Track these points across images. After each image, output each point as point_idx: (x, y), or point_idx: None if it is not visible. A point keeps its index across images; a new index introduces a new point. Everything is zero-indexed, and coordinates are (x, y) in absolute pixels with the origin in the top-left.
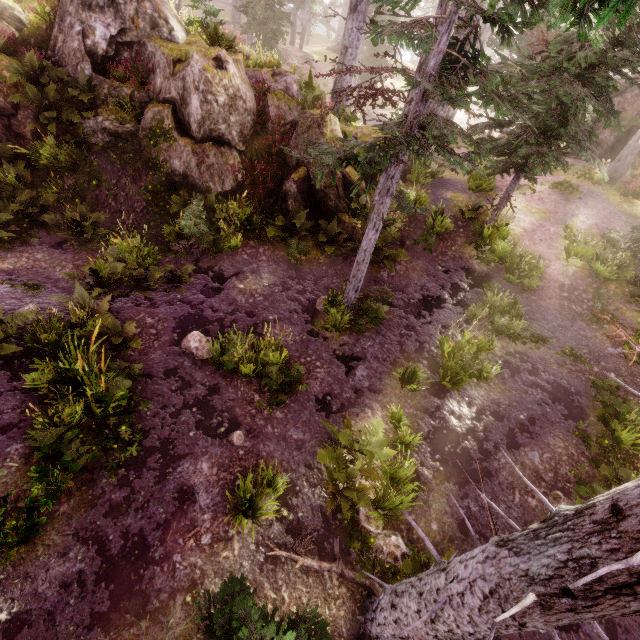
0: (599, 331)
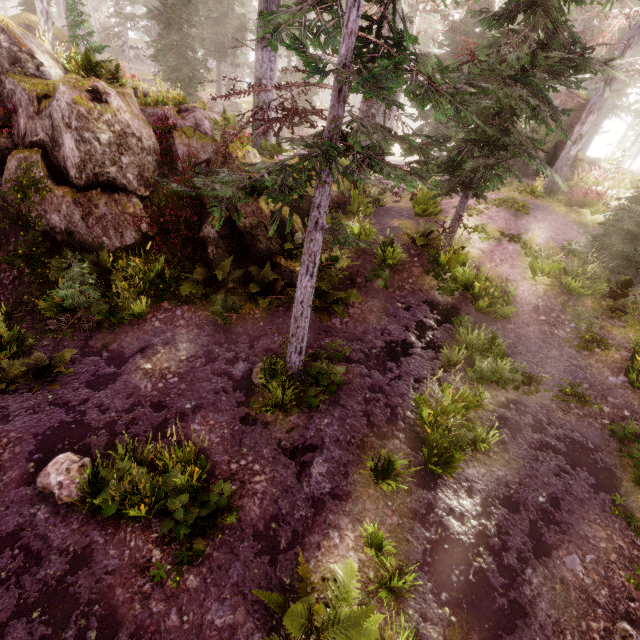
0: (592, 357)
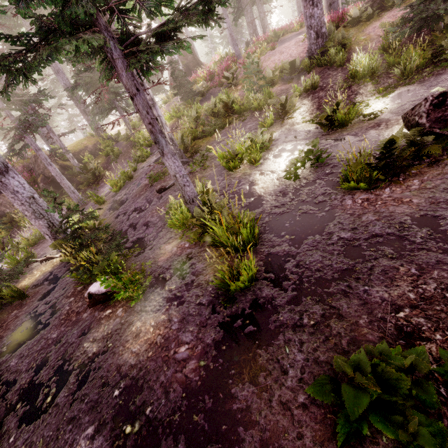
0: None
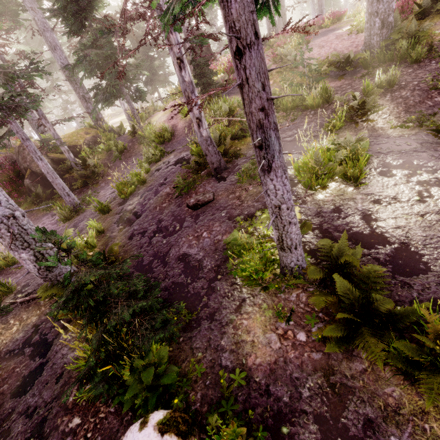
0: None
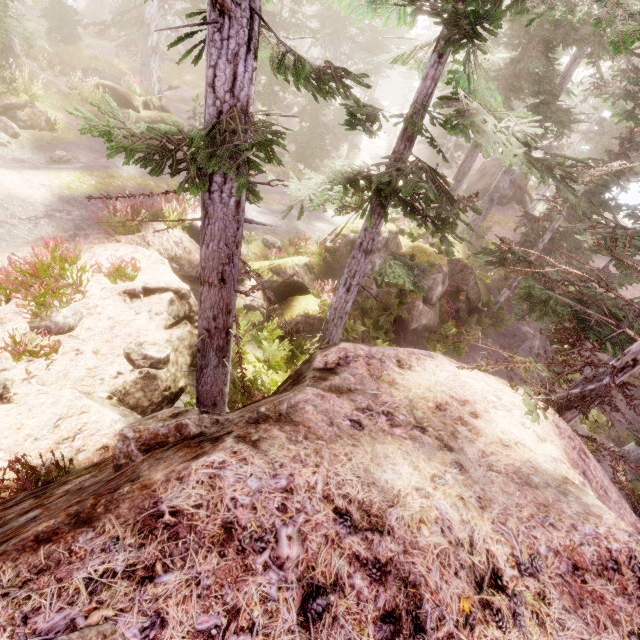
0: None
